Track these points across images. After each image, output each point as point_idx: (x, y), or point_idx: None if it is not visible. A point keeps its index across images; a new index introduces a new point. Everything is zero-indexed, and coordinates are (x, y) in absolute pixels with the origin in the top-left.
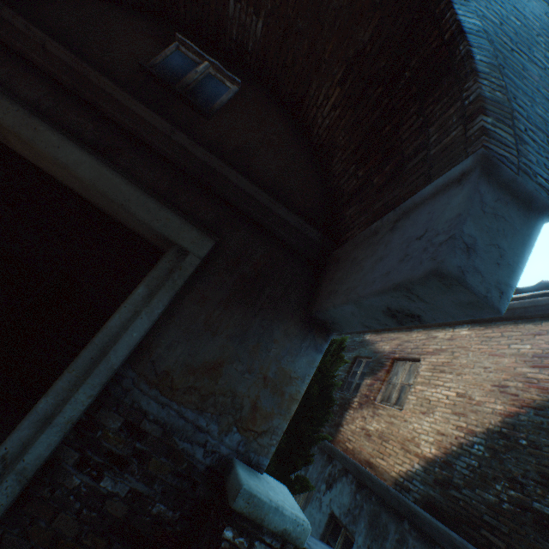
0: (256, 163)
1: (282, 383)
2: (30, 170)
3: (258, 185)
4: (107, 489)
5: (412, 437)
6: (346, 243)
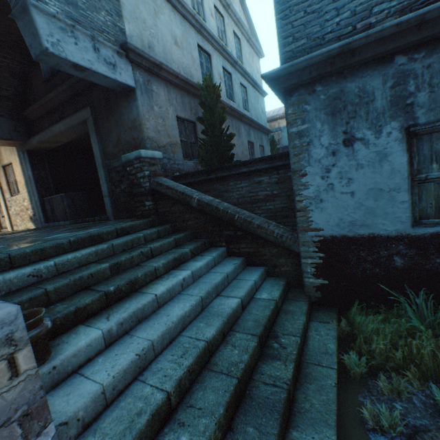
0: None
1: (135, 124)
2: None
3: None
4: (123, 188)
5: None
6: None
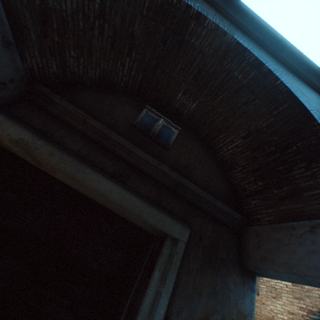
0: (194, 173)
1: None
2: (29, 167)
3: (199, 186)
4: None
5: (272, 315)
6: (263, 225)
